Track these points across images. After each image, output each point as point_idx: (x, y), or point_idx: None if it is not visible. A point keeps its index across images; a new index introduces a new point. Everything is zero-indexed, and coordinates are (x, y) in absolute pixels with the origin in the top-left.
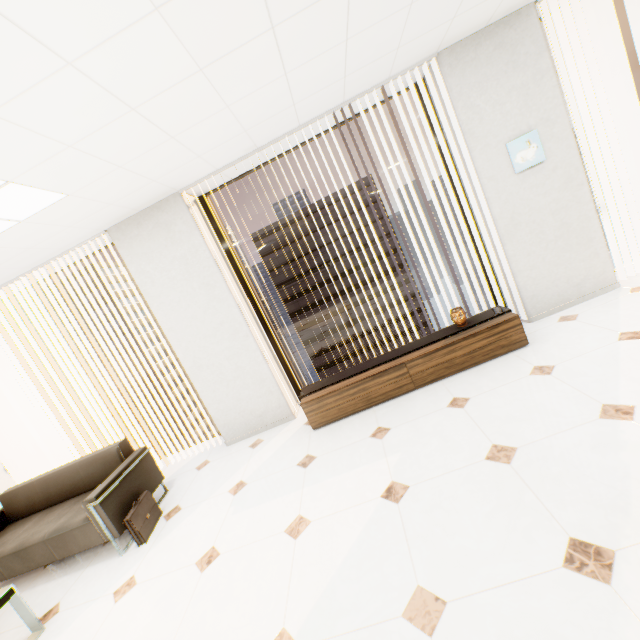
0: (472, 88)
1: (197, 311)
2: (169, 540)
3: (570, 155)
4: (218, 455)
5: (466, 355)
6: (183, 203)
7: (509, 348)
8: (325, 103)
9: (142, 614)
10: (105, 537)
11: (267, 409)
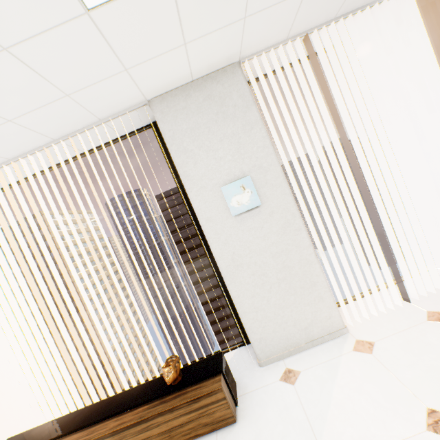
0: (185, 133)
1: None
2: None
3: (286, 200)
4: None
5: (164, 433)
6: None
7: (214, 426)
8: (20, 141)
9: None
10: None
11: None
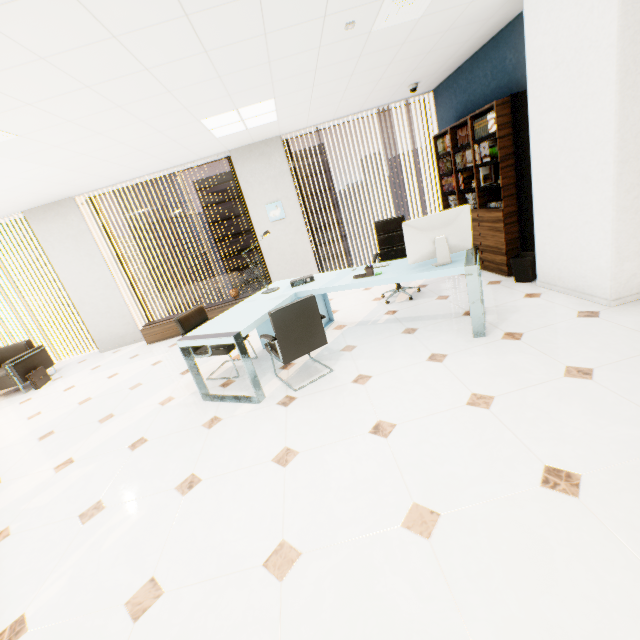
0: (248, 173)
1: (83, 270)
2: (53, 386)
3: (299, 217)
4: (93, 357)
5: None
6: (76, 204)
7: None
8: (162, 167)
9: (34, 404)
10: (16, 384)
11: (127, 333)
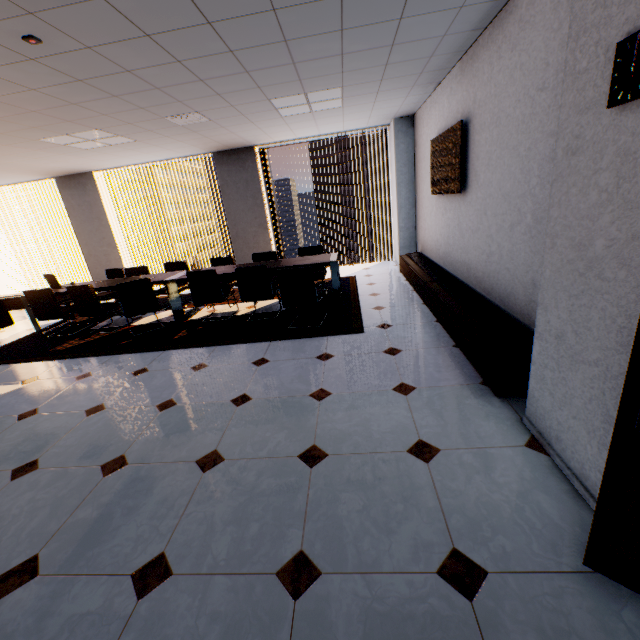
0: None
1: None
2: None
3: None
4: None
5: None
6: None
7: None
8: None
9: None
10: None
11: None
